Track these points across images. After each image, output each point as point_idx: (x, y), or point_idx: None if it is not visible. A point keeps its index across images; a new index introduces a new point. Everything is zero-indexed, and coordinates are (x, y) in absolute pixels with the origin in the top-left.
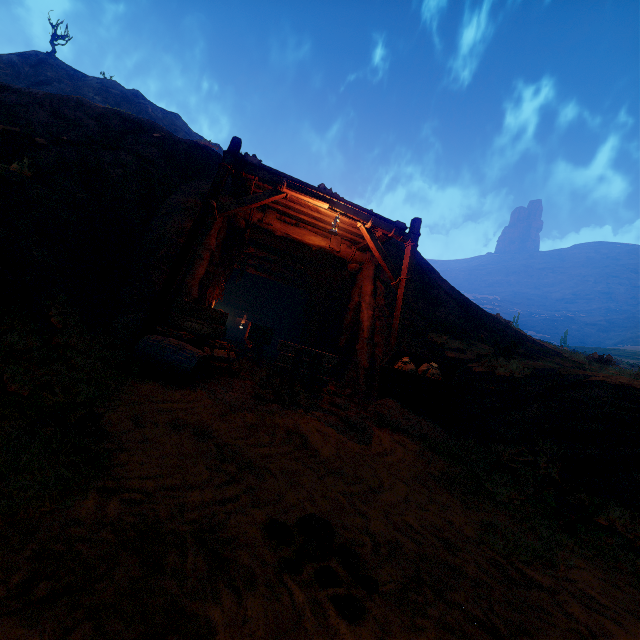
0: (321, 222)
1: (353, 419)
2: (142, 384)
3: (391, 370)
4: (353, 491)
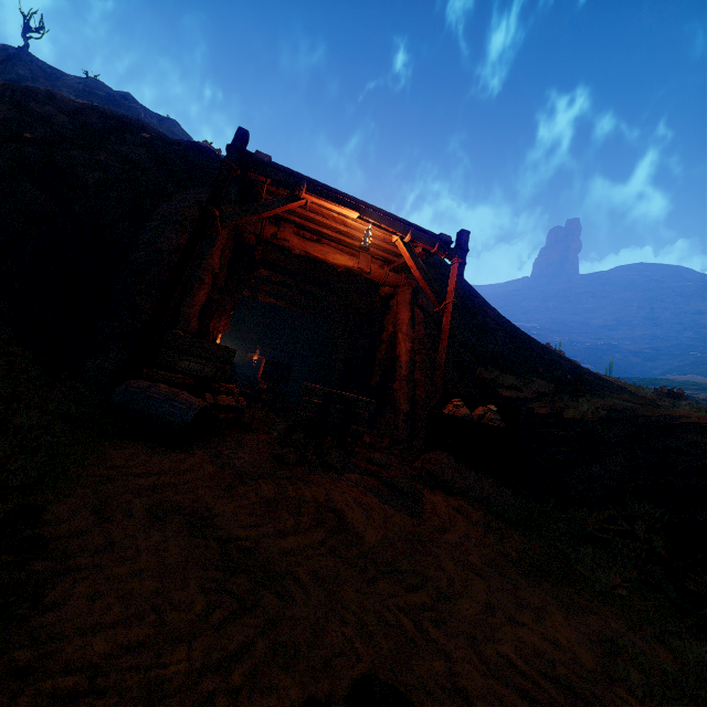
0: (348, 237)
1: (399, 482)
2: (118, 448)
3: (441, 416)
4: (418, 603)
